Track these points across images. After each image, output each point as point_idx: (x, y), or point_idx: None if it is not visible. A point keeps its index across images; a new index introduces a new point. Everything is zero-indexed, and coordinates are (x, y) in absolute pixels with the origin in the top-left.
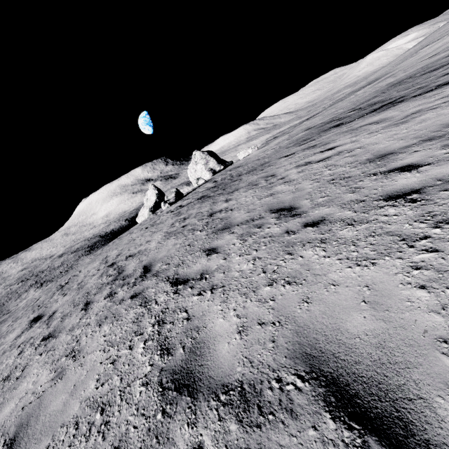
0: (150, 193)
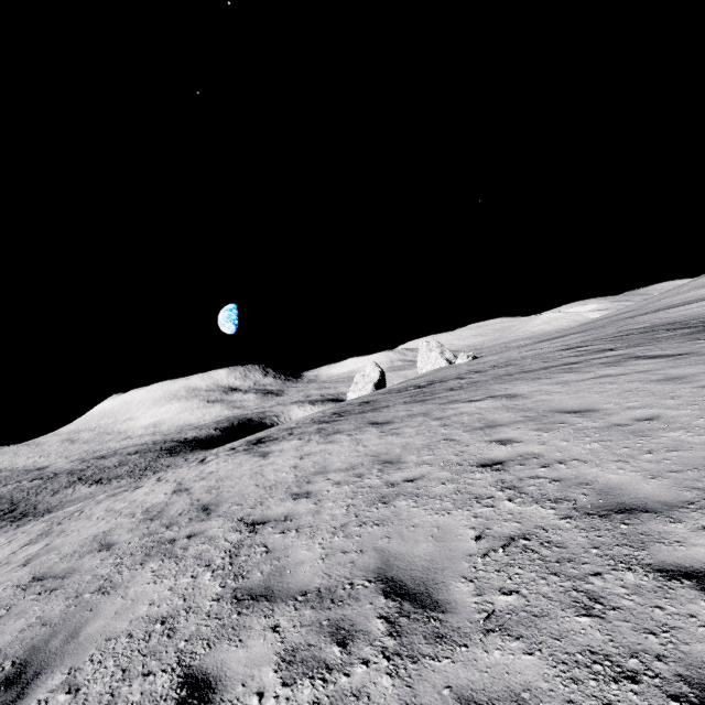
0: (371, 370)
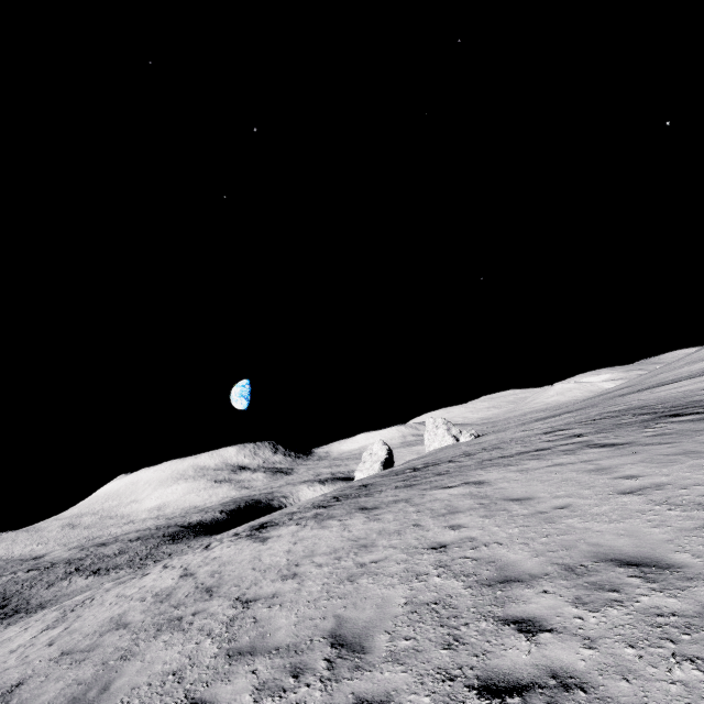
0: (378, 448)
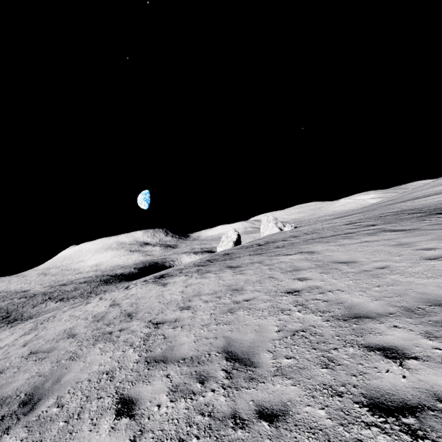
0: (231, 233)
